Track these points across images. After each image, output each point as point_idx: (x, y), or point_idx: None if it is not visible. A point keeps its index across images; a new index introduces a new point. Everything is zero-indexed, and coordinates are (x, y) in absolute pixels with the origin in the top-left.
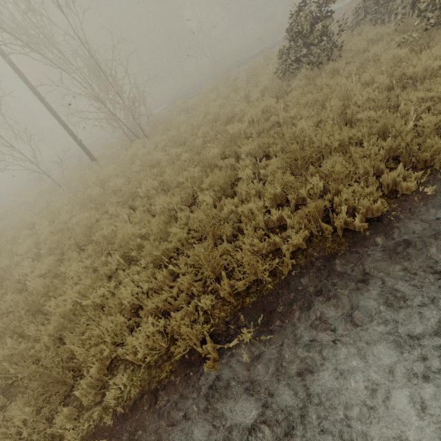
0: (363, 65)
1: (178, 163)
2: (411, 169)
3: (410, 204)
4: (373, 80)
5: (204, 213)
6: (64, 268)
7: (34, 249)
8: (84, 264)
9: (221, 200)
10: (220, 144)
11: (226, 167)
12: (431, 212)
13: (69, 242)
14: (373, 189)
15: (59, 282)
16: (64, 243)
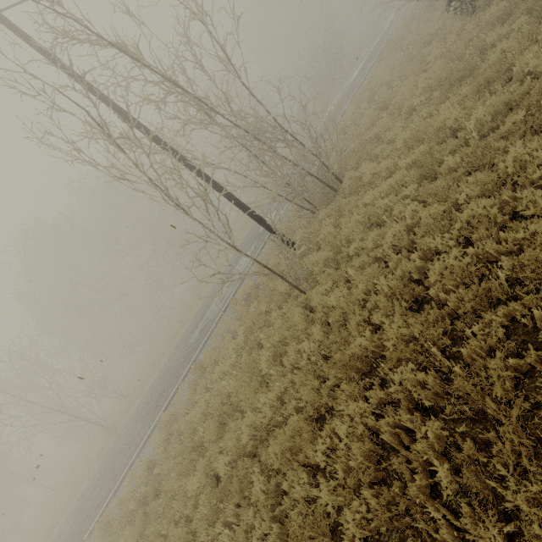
0: None
1: None
2: None
3: None
4: None
5: None
6: None
7: None
8: None
9: None
10: None
11: None
12: None
13: None
14: None
15: None
16: None
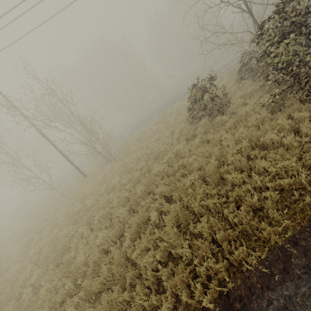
0: (239, 119)
1: (123, 191)
2: (257, 240)
3: (251, 283)
4: (242, 138)
5: (122, 253)
6: (44, 282)
7: (37, 254)
8: (51, 285)
9: (135, 241)
10: (143, 186)
11: (145, 204)
12: (265, 298)
13: (52, 256)
14: (222, 263)
15: (36, 298)
16: (50, 256)
